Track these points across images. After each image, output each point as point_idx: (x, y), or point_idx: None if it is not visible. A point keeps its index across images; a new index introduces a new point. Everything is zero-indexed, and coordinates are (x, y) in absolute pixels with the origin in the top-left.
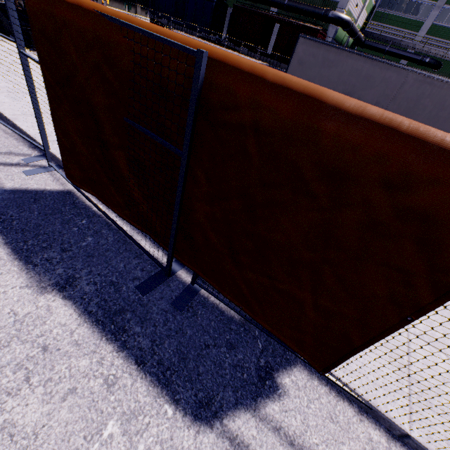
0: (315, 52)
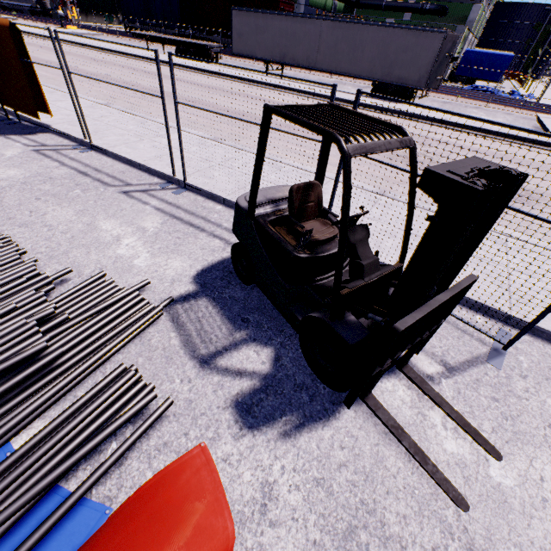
0: (248, 21)
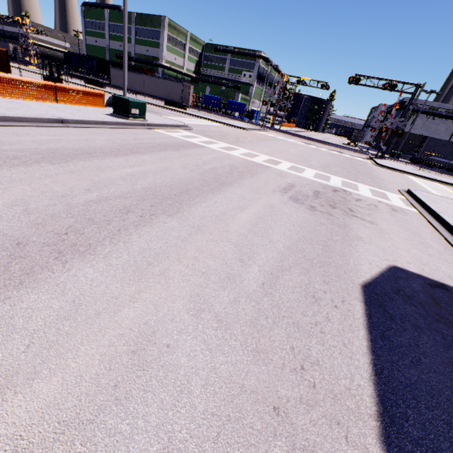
0: (117, 73)
